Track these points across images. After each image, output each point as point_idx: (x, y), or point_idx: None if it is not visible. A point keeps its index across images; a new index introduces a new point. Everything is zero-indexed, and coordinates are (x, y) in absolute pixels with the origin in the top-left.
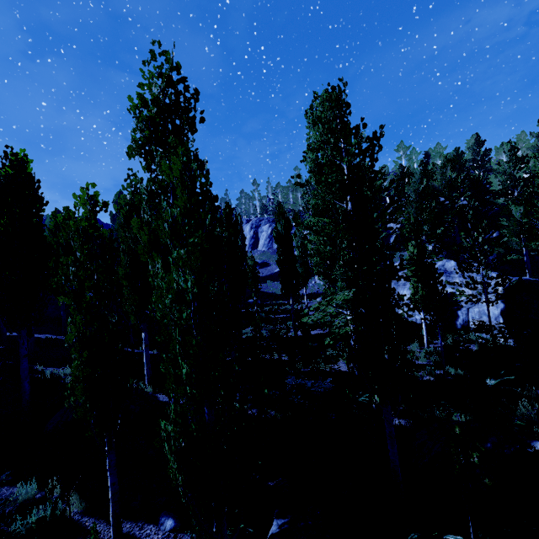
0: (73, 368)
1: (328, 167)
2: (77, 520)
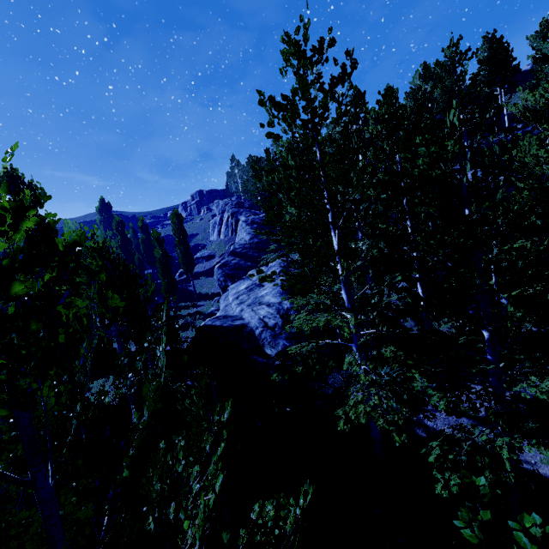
0: None
1: None
2: None
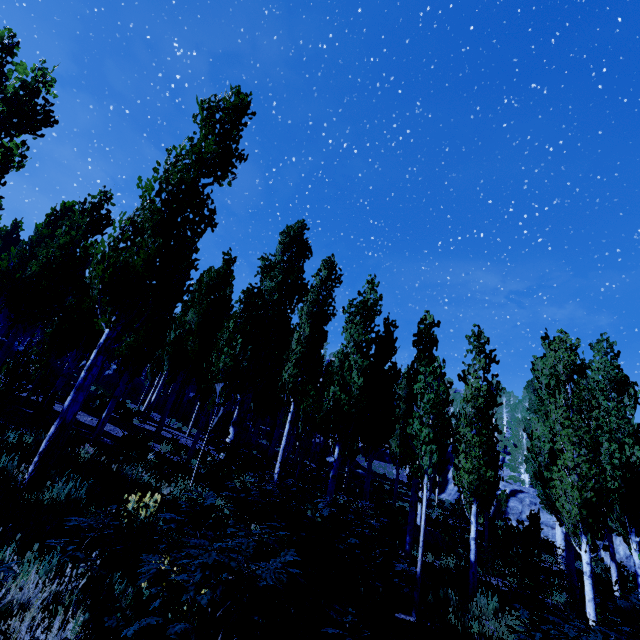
0: None
1: None
2: None
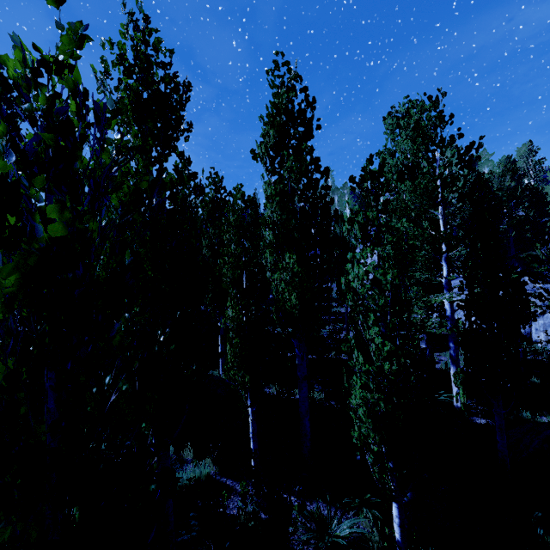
0: (234, 345)
1: (431, 175)
2: (217, 479)
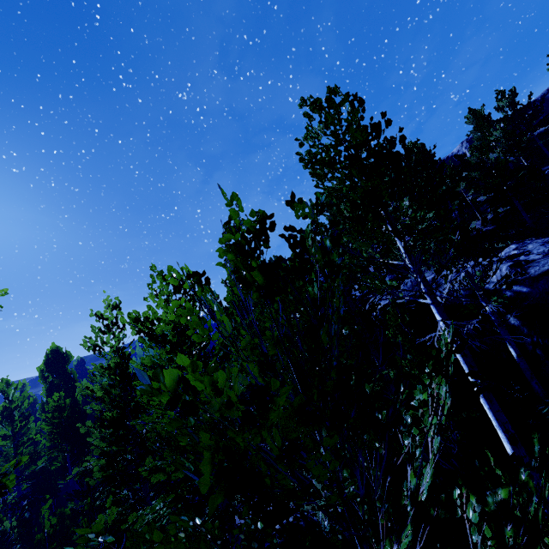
0: None
1: None
2: None
